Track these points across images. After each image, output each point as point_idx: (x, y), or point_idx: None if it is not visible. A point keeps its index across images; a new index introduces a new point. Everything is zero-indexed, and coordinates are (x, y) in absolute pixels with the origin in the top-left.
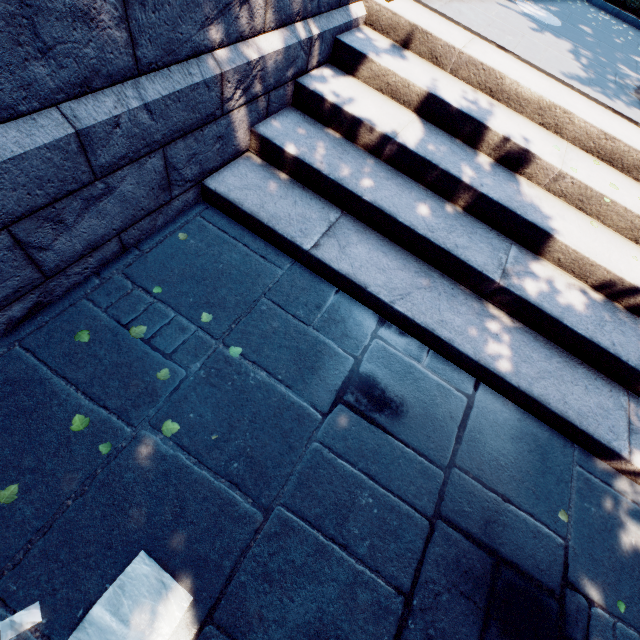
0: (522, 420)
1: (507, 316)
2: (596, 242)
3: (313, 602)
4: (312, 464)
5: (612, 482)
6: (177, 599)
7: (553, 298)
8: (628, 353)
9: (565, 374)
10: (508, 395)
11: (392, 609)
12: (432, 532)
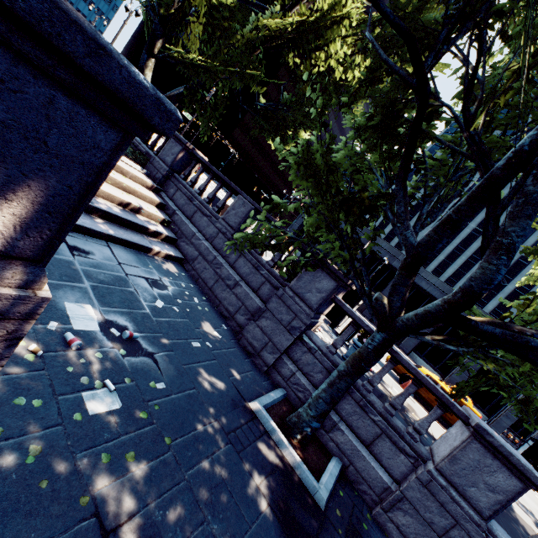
0: (126, 249)
1: (100, 219)
2: (110, 189)
3: (118, 297)
4: (85, 272)
5: (155, 258)
6: (87, 306)
7: (111, 209)
8: (138, 222)
9: (128, 233)
10: (118, 243)
11: (134, 292)
12: (129, 277)
